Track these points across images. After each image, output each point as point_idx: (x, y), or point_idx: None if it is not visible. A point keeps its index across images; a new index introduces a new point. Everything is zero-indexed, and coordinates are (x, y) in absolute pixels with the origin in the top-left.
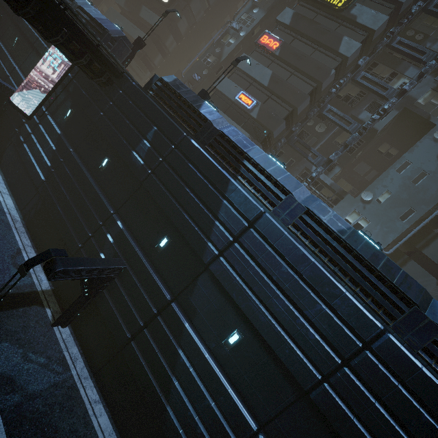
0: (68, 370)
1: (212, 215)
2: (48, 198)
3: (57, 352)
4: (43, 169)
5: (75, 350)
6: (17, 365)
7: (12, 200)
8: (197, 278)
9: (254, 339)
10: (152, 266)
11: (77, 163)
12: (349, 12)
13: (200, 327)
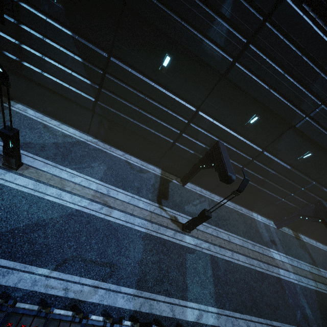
0: (205, 197)
1: (304, 89)
2: (116, 116)
3: (196, 194)
4: (84, 89)
5: (197, 188)
6: (196, 210)
7: (69, 127)
8: (282, 134)
9: (320, 152)
10: (241, 136)
11: (130, 73)
12: None
13: (283, 157)
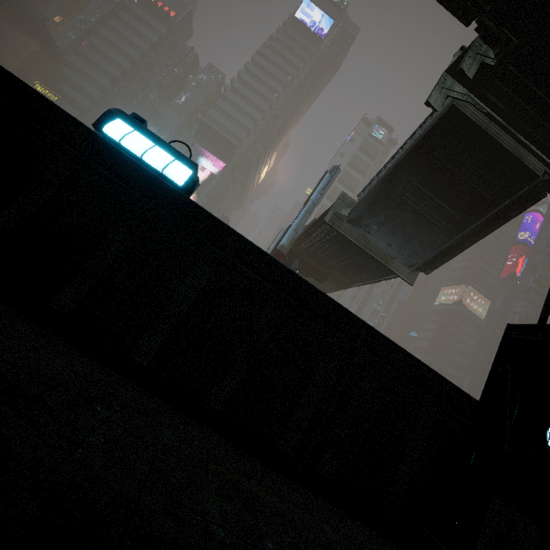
0: None
1: None
2: None
3: None
4: None
5: None
6: None
7: None
8: None
9: None
10: None
11: None
12: (60, 105)
13: None
